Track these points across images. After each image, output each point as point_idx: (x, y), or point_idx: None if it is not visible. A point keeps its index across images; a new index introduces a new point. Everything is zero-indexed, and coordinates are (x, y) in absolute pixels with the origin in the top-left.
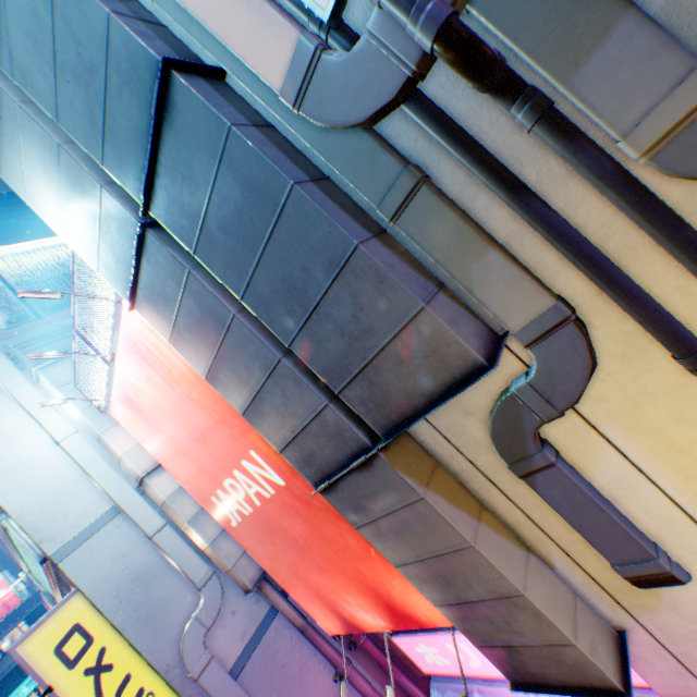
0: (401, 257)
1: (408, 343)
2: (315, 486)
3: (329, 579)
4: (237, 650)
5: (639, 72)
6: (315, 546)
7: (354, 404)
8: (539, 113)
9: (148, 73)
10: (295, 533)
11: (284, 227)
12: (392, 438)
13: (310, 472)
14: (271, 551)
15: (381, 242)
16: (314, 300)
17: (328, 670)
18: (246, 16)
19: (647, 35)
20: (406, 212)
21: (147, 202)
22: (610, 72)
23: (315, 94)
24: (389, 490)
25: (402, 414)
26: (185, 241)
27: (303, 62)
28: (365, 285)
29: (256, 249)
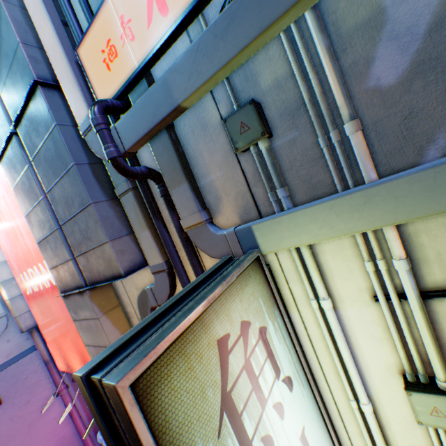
0: (117, 213)
1: (102, 252)
2: (62, 292)
3: (66, 341)
4: (1, 362)
5: (187, 202)
6: (63, 321)
7: (81, 265)
8: (163, 194)
9: (30, 77)
10: (56, 310)
11: (69, 177)
12: (90, 287)
13: (61, 285)
14: (43, 315)
15: (110, 203)
16: (74, 213)
17: (53, 388)
18: (73, 90)
19: (190, 192)
20: (125, 197)
21: (17, 125)
22: (181, 196)
23: (91, 136)
24: (88, 309)
25: (97, 279)
26: (30, 152)
27: (88, 123)
28: (92, 220)
29: (57, 178)
